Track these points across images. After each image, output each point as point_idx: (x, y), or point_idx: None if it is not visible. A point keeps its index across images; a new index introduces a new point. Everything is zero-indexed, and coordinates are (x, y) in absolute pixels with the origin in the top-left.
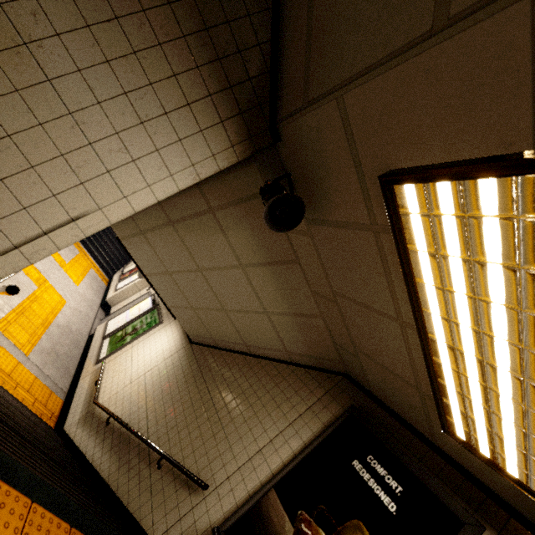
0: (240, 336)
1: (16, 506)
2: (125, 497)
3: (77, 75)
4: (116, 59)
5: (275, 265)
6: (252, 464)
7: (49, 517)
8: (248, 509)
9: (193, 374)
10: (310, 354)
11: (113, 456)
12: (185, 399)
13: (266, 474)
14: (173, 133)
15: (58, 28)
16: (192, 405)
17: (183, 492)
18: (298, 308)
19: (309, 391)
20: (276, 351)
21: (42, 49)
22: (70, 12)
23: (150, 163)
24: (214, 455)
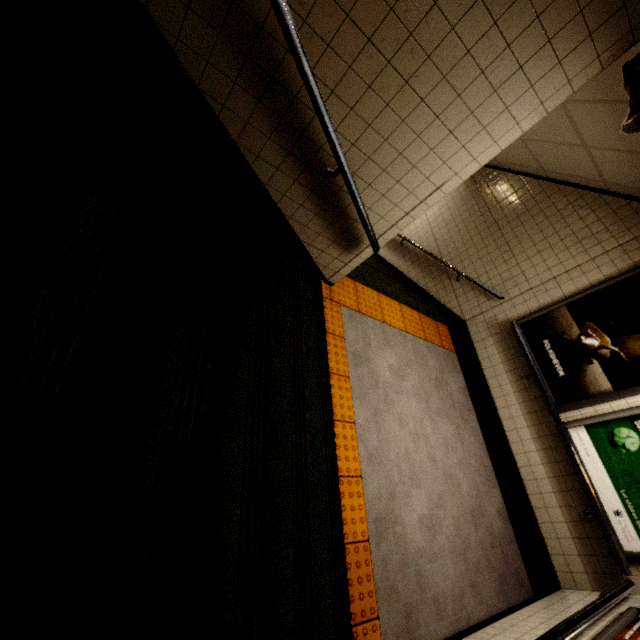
0: (537, 163)
1: (395, 307)
2: (436, 296)
3: (442, 82)
4: (476, 43)
5: (618, 104)
6: (545, 287)
7: (408, 310)
8: (540, 315)
9: (474, 202)
10: (639, 188)
11: (416, 268)
12: (471, 228)
13: (558, 296)
14: (525, 83)
15: (428, 50)
16: (479, 234)
17: (482, 298)
18: (639, 147)
19: (625, 228)
20: (587, 180)
21: (417, 78)
22: (437, 26)
23: (498, 123)
24: (506, 277)
